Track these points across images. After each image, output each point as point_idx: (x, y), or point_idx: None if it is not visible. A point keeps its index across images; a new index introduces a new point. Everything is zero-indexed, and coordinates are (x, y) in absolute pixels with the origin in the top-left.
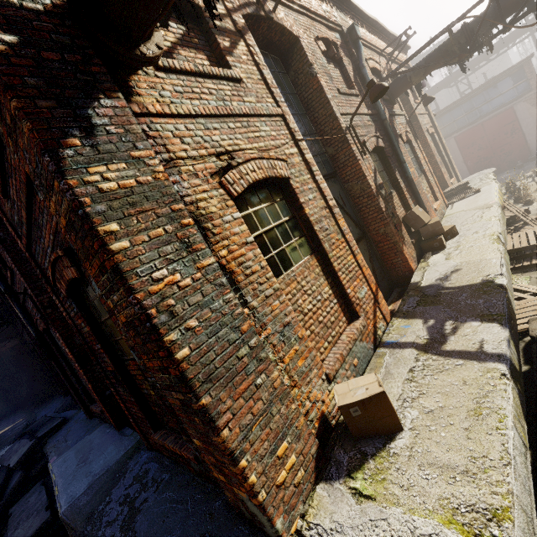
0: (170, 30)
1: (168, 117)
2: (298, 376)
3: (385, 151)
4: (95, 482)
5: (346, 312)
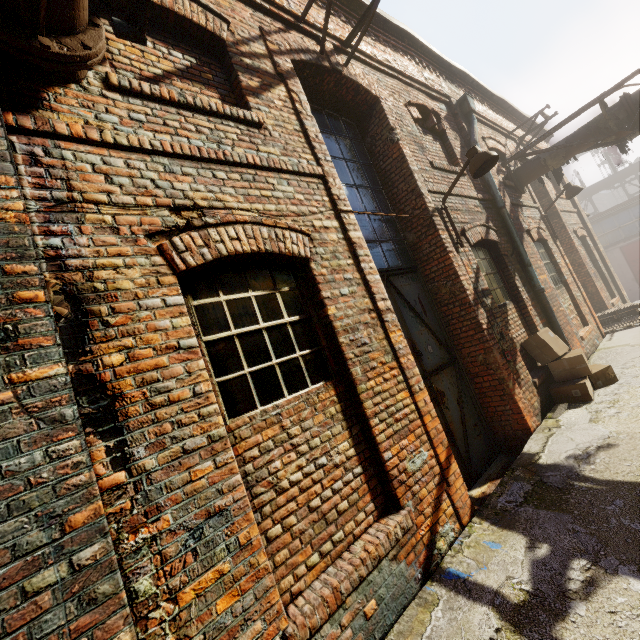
0: (169, 59)
1: (95, 145)
2: (206, 637)
3: (500, 247)
4: None
5: (379, 493)
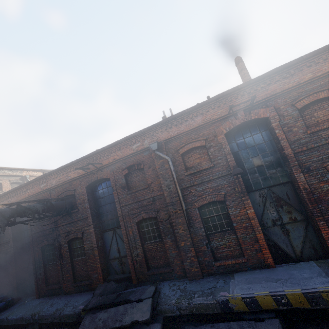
0: None
1: None
2: None
3: None
4: (328, 275)
5: None
